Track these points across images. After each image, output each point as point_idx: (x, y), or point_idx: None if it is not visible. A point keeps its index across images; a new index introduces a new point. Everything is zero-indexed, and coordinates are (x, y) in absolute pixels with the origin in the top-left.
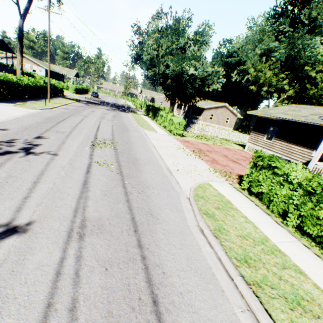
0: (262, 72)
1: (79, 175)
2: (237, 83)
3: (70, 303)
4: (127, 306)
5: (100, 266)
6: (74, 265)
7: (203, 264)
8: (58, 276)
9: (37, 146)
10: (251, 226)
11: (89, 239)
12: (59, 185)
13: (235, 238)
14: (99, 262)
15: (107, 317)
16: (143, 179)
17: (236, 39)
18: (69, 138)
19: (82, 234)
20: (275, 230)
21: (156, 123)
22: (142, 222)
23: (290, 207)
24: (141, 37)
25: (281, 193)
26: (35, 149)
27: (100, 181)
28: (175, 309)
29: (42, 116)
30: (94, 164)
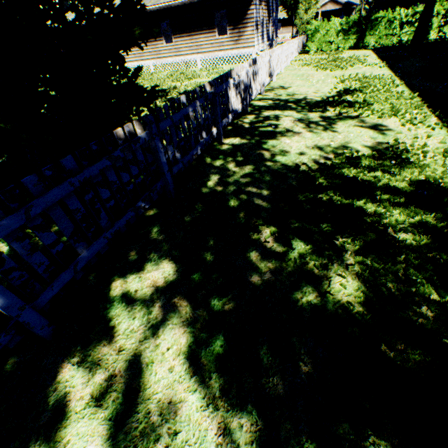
0: None
1: None
2: None
3: None
4: None
5: None
6: None
7: None
8: None
9: None
10: None
11: None
12: None
13: None
14: None
15: None
16: None
17: None
18: None
19: None
20: None
21: None
22: None
23: None
24: None
25: None
26: None
27: None
28: None
29: None
30: None
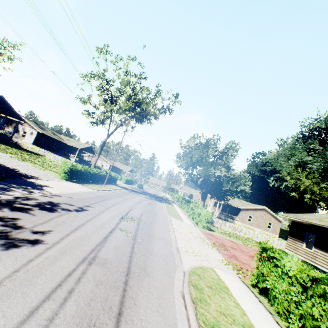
0: (300, 180)
1: (104, 232)
2: (276, 188)
3: (70, 289)
4: (101, 306)
5: (94, 281)
6: (80, 274)
7: (170, 314)
8: (69, 275)
9: (85, 210)
10: (239, 311)
11: (94, 266)
12: (89, 234)
13: (213, 311)
14: (95, 279)
15: (87, 304)
16: (150, 248)
17: (268, 152)
18: (107, 210)
19: (91, 262)
20: (269, 326)
21: (186, 215)
22: (135, 272)
23: (292, 305)
24: (181, 148)
25: (282, 288)
26: (83, 211)
27: (116, 239)
28: (132, 324)
29: (96, 194)
30: (117, 229)
